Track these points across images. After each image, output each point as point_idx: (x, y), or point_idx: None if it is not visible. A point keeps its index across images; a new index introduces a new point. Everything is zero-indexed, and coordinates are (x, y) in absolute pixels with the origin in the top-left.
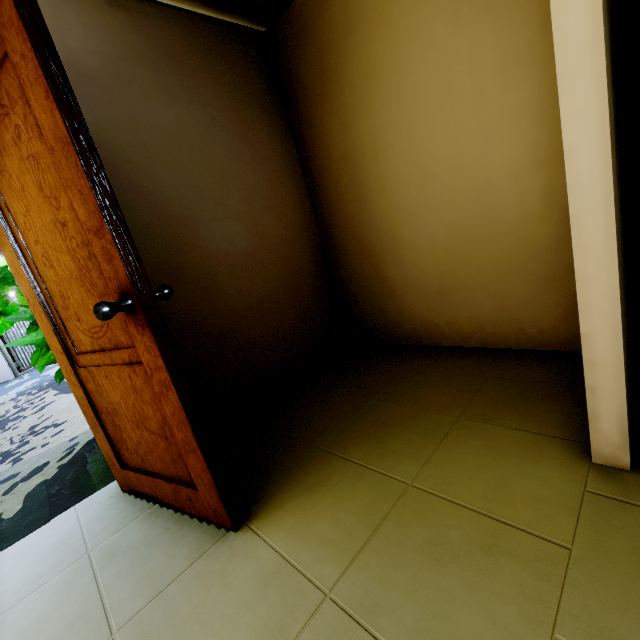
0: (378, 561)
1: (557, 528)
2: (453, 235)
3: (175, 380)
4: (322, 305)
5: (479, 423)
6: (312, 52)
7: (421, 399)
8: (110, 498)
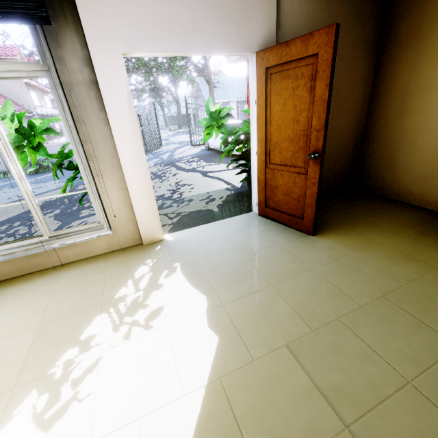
0: (367, 254)
1: (435, 264)
2: None
3: (318, 183)
4: (349, 165)
5: (419, 235)
6: (416, 18)
7: (393, 221)
8: (254, 216)
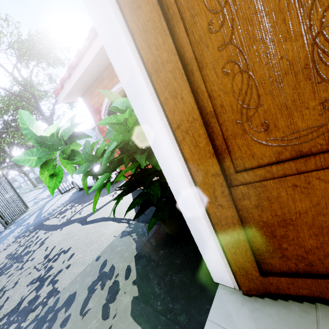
0: None
1: None
2: None
3: None
4: None
5: None
6: None
7: None
8: (241, 305)
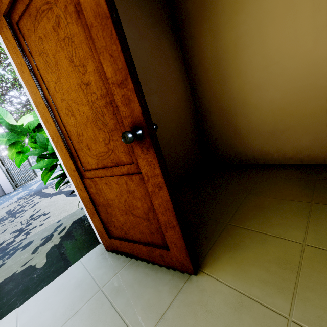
0: (313, 295)
1: None
2: (286, 98)
3: (166, 183)
4: (196, 144)
5: None
6: None
7: (277, 193)
8: (100, 255)
